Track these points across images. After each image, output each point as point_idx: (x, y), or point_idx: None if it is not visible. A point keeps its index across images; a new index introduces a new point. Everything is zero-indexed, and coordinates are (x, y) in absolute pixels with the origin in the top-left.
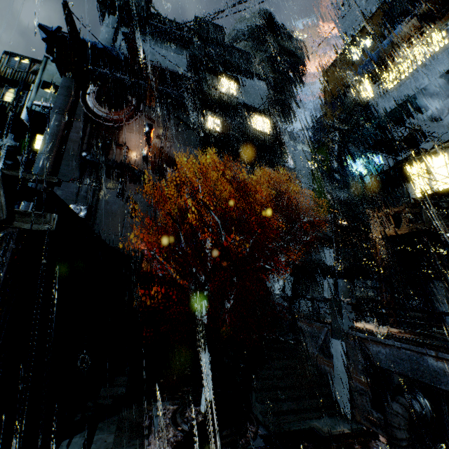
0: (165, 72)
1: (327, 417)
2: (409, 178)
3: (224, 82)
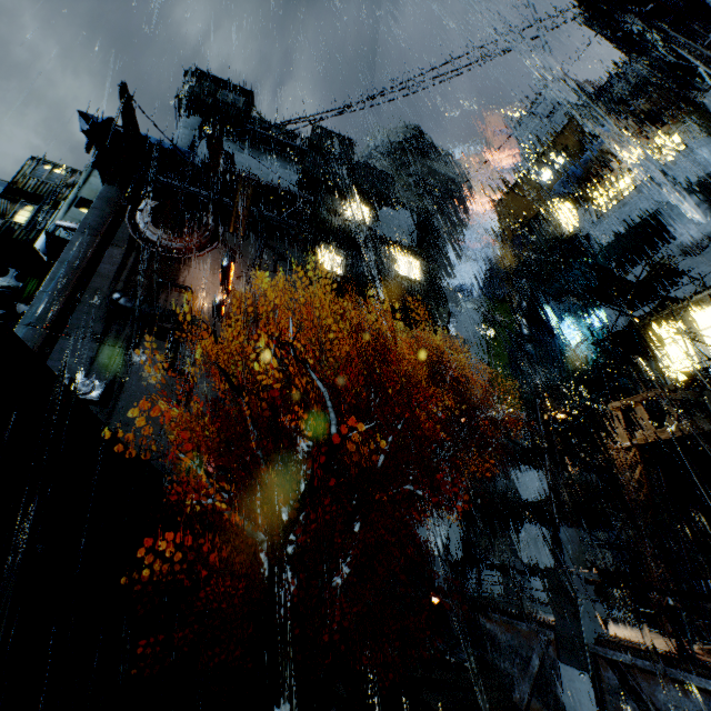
0: (263, 187)
1: None
2: (658, 346)
3: (350, 206)
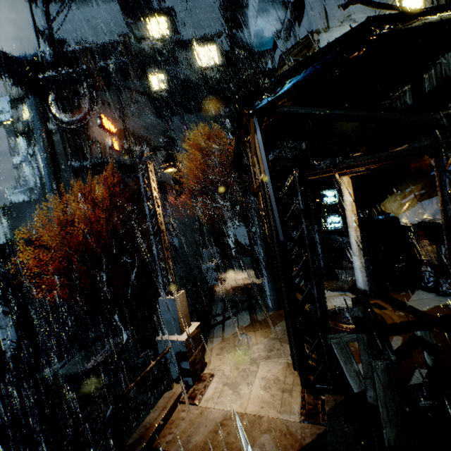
0: (94, 48)
1: None
2: None
3: (152, 24)
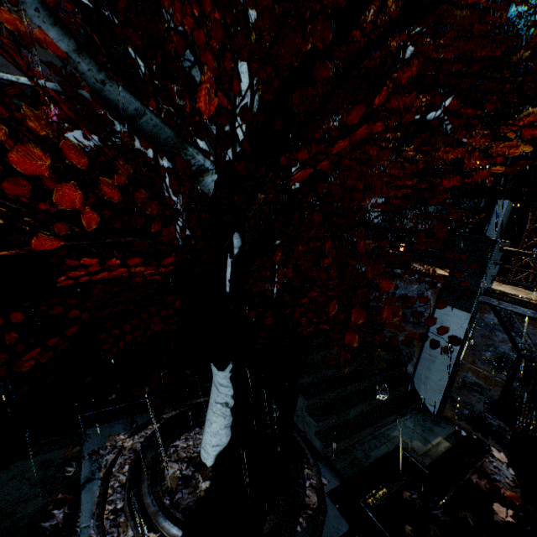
0: None
1: (405, 416)
2: None
3: None
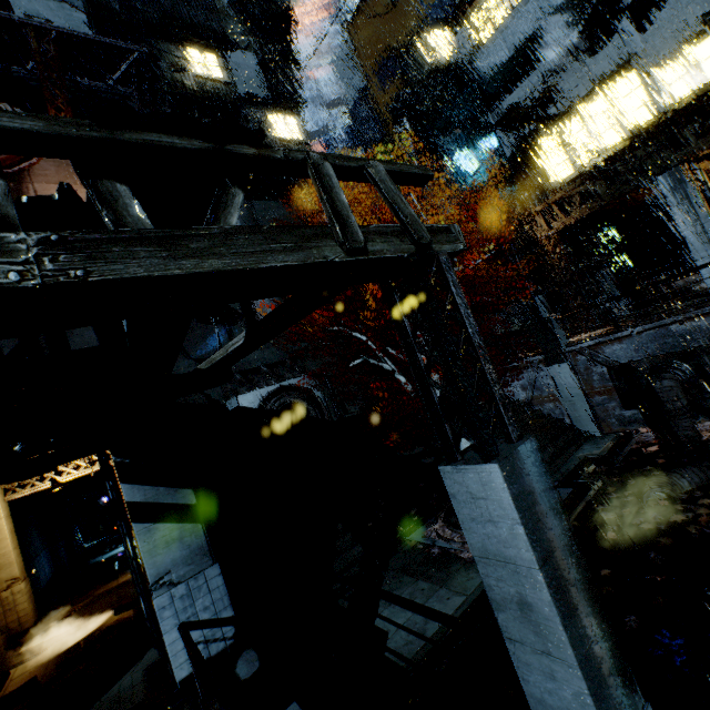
0: (70, 41)
1: (582, 446)
2: (542, 158)
3: (193, 55)
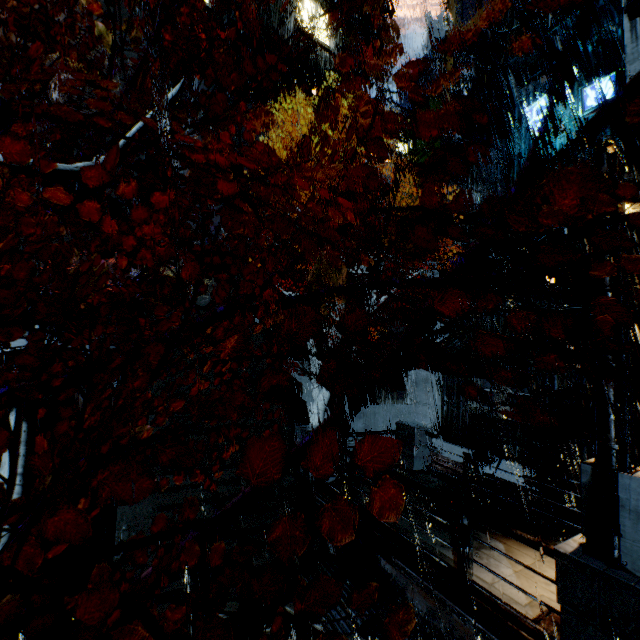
0: None
1: None
2: None
3: None
